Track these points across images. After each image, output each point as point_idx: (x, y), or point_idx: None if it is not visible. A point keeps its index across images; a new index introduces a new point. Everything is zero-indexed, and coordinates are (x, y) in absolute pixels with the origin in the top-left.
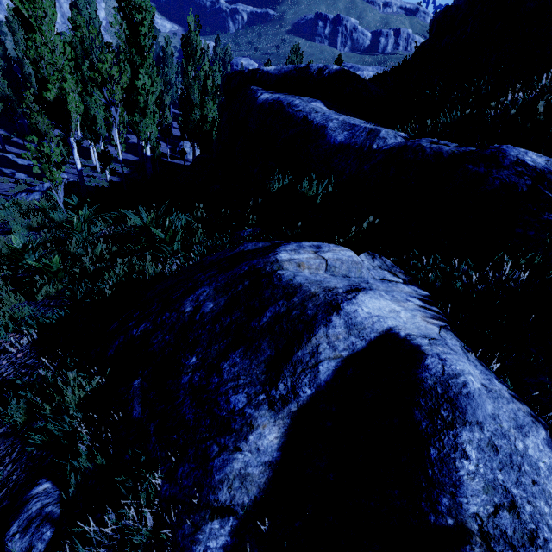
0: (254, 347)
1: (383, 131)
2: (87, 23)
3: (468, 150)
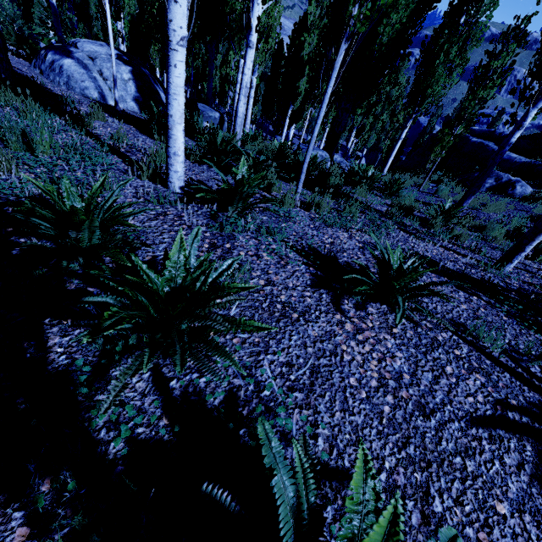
0: (491, 177)
1: (521, 157)
2: None
3: None
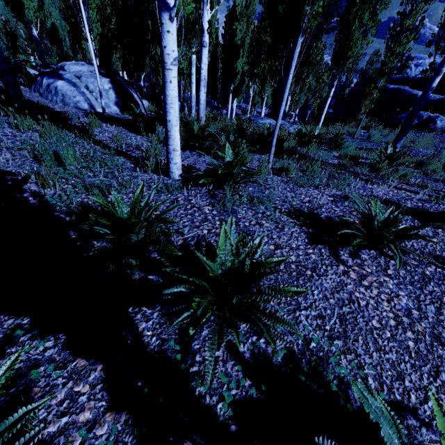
0: None
1: (435, 95)
2: None
3: None
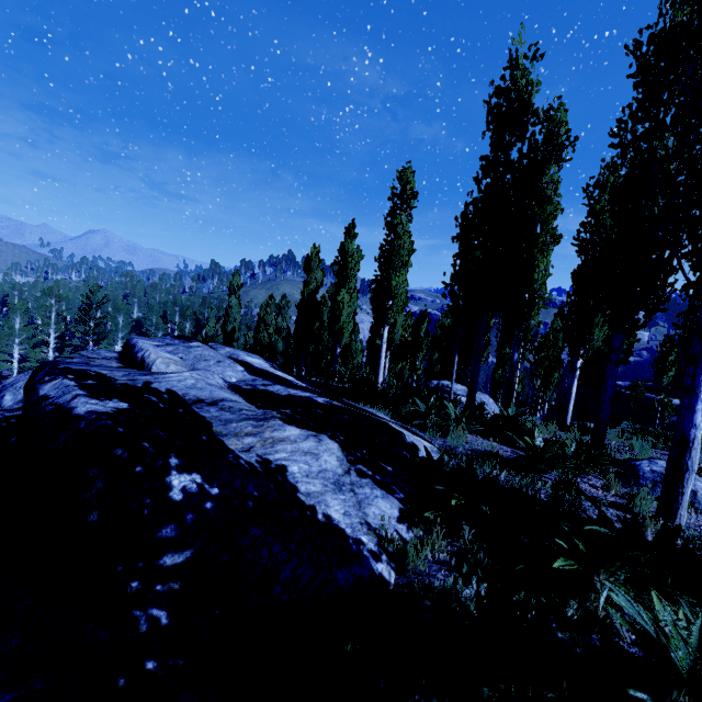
0: None
1: None
2: None
3: None
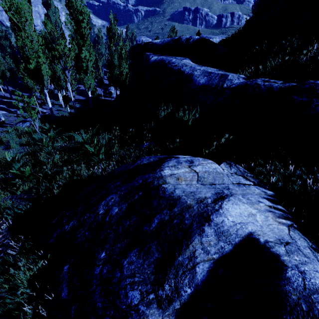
0: (145, 248)
1: (230, 75)
2: (54, 24)
3: (291, 85)
